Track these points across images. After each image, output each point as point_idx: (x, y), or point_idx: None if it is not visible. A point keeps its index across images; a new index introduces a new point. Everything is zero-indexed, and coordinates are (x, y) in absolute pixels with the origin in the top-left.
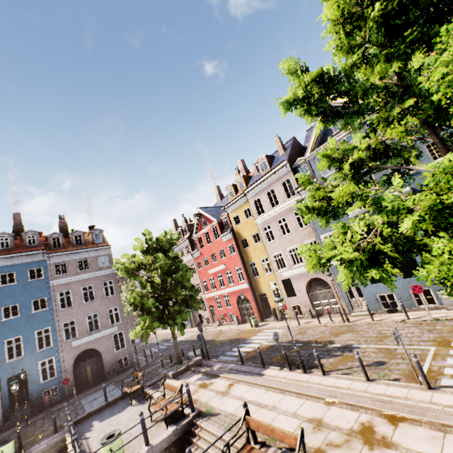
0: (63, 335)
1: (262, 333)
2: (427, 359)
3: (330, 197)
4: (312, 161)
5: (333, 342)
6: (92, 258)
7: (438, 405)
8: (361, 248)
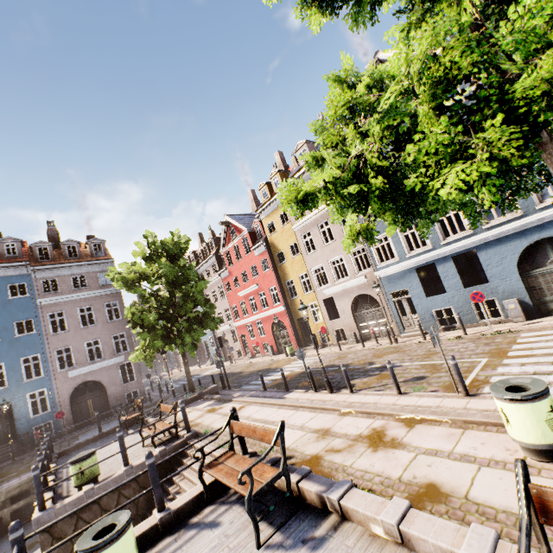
0: (56, 364)
1: (297, 362)
2: (475, 370)
3: (346, 144)
4: None
5: (373, 363)
6: (90, 274)
7: (472, 411)
8: (346, 166)
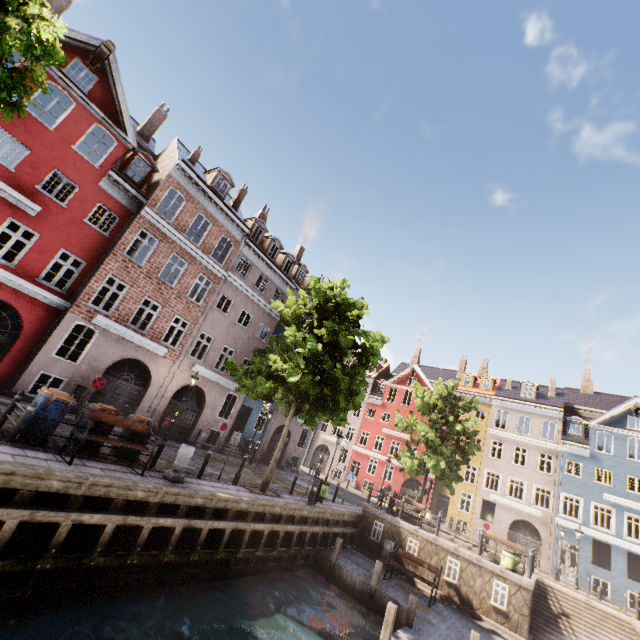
0: None
1: None
2: None
3: None
4: (593, 430)
5: None
6: None
7: None
8: None
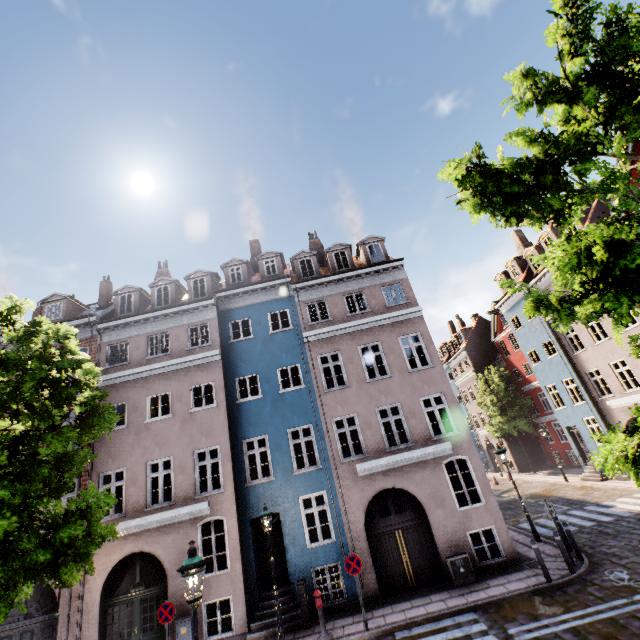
0: (336, 447)
1: None
2: None
3: None
4: None
5: None
6: (369, 290)
7: None
8: None
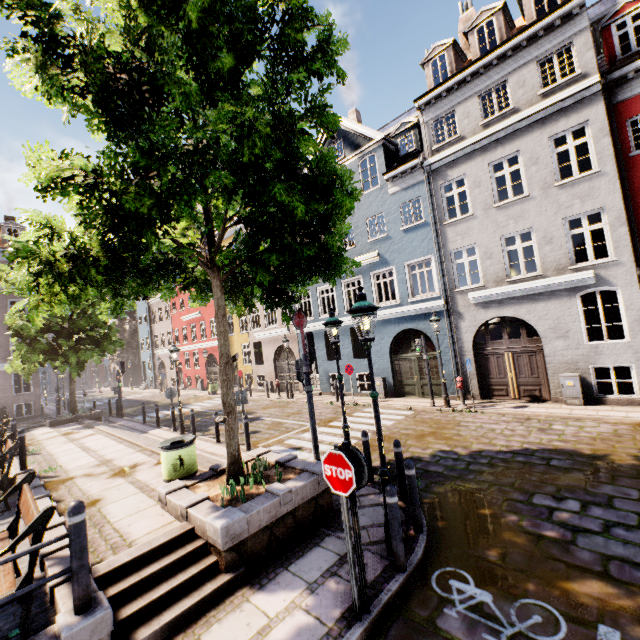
0: None
1: (209, 401)
2: (293, 432)
3: None
4: None
5: (251, 414)
6: None
7: None
8: None
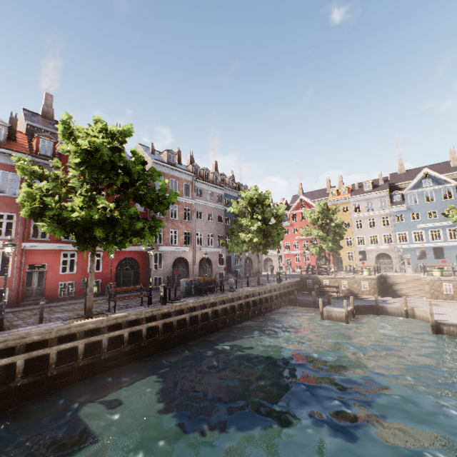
0: None
1: None
2: None
3: None
4: (405, 195)
5: None
6: None
7: None
8: None
